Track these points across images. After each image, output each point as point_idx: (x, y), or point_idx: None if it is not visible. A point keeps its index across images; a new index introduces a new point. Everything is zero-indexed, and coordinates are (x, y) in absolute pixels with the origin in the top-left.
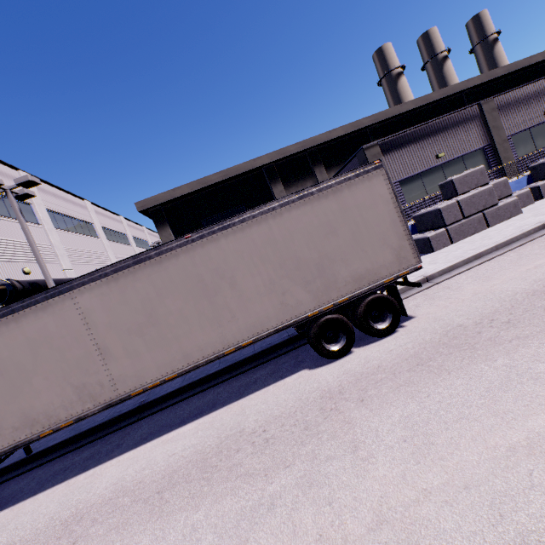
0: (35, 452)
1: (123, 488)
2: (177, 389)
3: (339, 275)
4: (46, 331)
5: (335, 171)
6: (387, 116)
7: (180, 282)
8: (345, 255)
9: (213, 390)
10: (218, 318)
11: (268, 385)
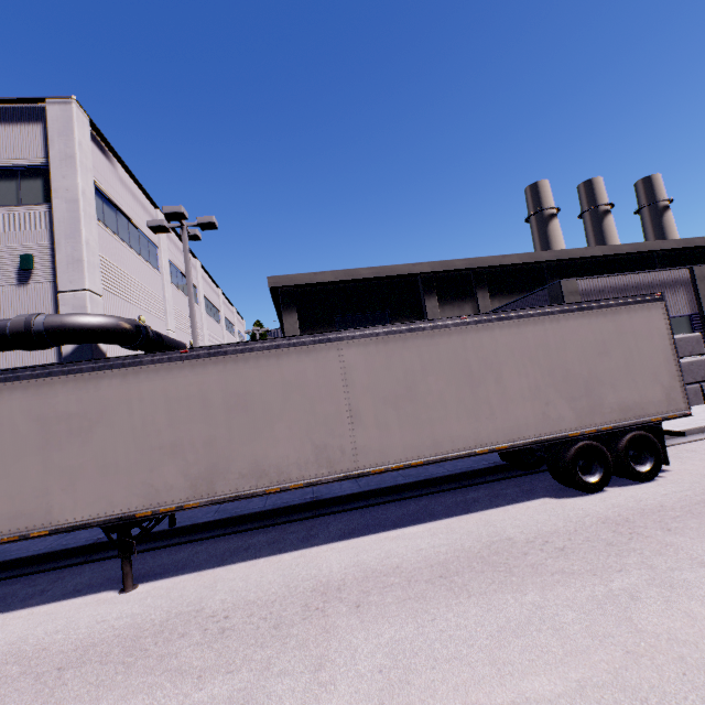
0: (181, 525)
1: (374, 570)
2: (360, 492)
3: (605, 399)
4: (303, 376)
5: (499, 300)
6: (569, 255)
7: (447, 362)
8: (614, 380)
9: (412, 501)
10: (476, 411)
11: (502, 505)
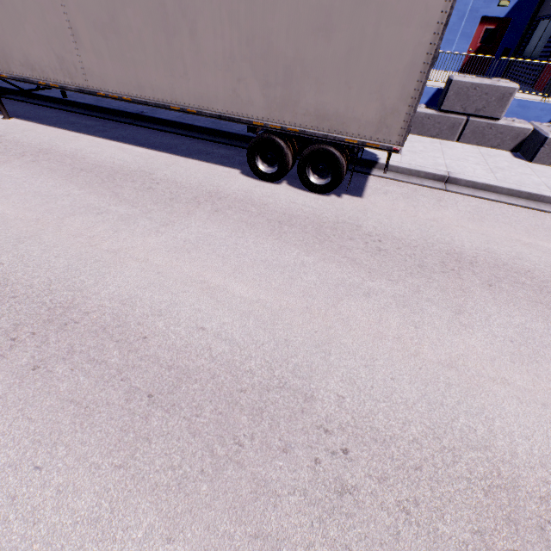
0: (68, 99)
1: (75, 155)
2: (166, 120)
3: (304, 98)
4: None
5: None
6: None
7: None
8: (323, 77)
9: (185, 139)
10: (172, 65)
11: (208, 162)
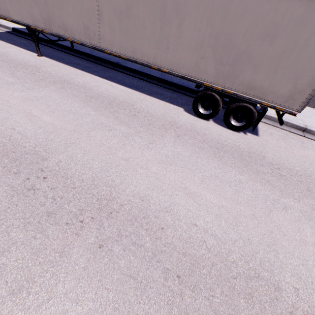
0: (74, 48)
1: (85, 86)
2: (134, 69)
3: (242, 74)
4: None
5: None
6: None
7: None
8: (260, 64)
9: (146, 83)
10: (159, 42)
11: (163, 100)
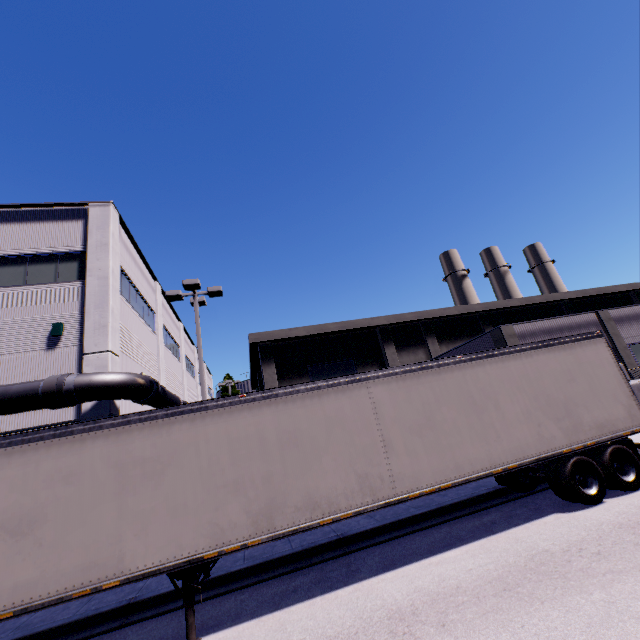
0: (216, 575)
1: (437, 592)
2: (382, 525)
3: (583, 419)
4: (341, 412)
5: (446, 345)
6: (495, 306)
7: (454, 394)
8: (585, 402)
9: (433, 530)
10: (485, 434)
11: (521, 523)
